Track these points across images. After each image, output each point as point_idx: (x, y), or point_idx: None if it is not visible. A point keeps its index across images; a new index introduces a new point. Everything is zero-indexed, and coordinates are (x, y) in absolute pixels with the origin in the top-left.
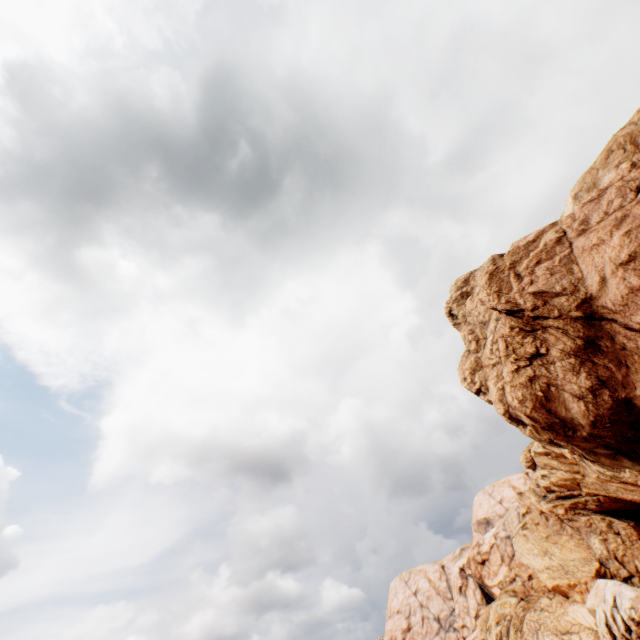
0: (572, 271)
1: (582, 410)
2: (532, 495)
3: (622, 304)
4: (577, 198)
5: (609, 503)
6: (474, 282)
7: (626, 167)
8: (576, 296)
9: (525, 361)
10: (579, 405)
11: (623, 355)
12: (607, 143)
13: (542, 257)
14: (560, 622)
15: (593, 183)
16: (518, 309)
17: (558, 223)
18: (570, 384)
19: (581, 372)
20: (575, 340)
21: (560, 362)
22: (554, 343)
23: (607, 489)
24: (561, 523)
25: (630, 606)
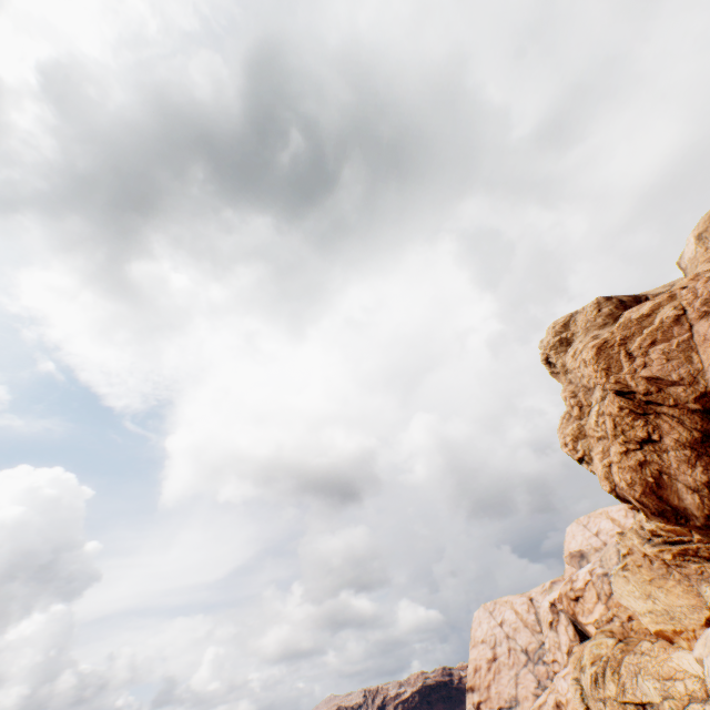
0: (691, 360)
1: (696, 502)
2: (635, 537)
3: None
4: (701, 239)
5: None
6: (575, 327)
7: None
8: (695, 388)
9: (635, 444)
10: (693, 497)
11: None
12: None
13: (657, 337)
14: (663, 667)
15: None
16: (628, 391)
17: (677, 297)
18: (684, 475)
19: (697, 466)
20: (691, 432)
21: (674, 452)
22: (668, 431)
23: None
24: (667, 567)
25: None
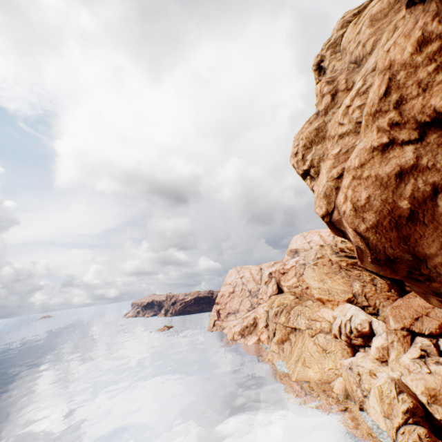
0: None
1: None
2: (329, 249)
3: None
4: None
5: None
6: None
7: None
8: None
9: (412, 131)
10: None
11: None
12: None
13: None
14: (313, 315)
15: None
16: None
17: None
18: None
19: None
20: None
21: None
22: None
23: None
24: (340, 269)
25: (359, 323)
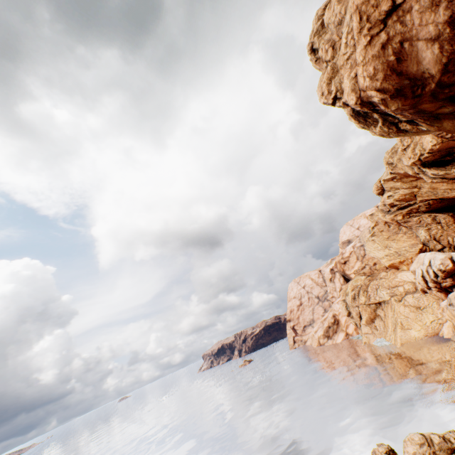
0: None
1: (436, 55)
2: (380, 213)
3: None
4: None
5: (436, 204)
6: None
7: None
8: None
9: (379, 26)
10: (433, 50)
11: None
12: None
13: None
14: (392, 282)
15: None
16: None
17: None
18: (426, 28)
19: (442, 2)
20: None
21: (418, 4)
22: None
23: (436, 194)
24: (399, 227)
25: (440, 263)
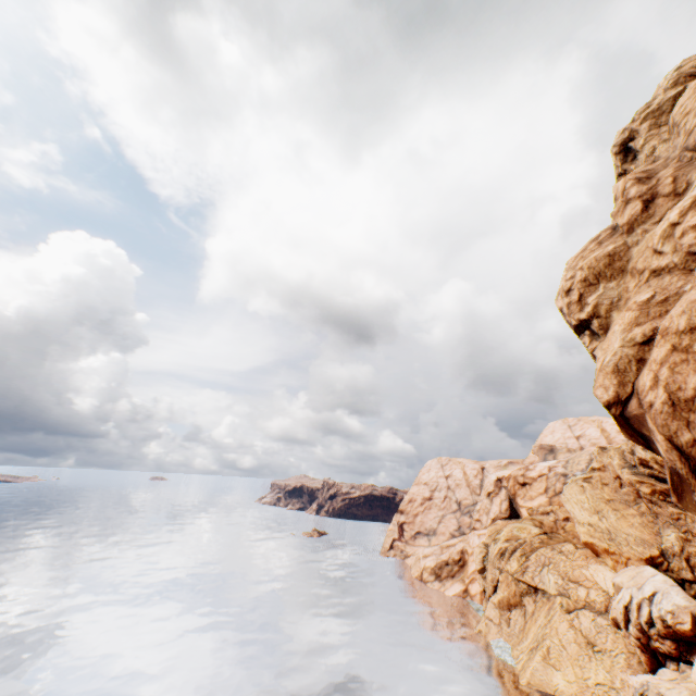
0: None
1: None
2: (617, 457)
3: None
4: None
5: None
6: None
7: None
8: None
9: None
10: None
11: None
12: None
13: None
14: (574, 571)
15: None
16: None
17: None
18: None
19: None
20: None
21: None
22: None
23: None
24: (637, 498)
25: (670, 611)
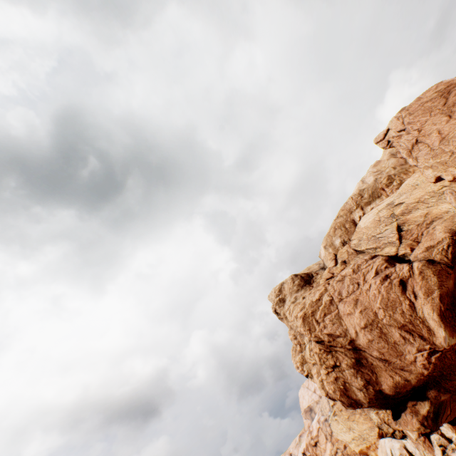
0: (342, 324)
1: (363, 396)
2: None
3: (367, 346)
4: (326, 248)
5: None
6: (285, 291)
7: (351, 271)
8: (347, 338)
9: (331, 368)
10: (361, 393)
11: (373, 367)
12: (333, 224)
13: (326, 311)
14: None
15: (331, 243)
16: (321, 340)
17: (328, 290)
18: (354, 382)
19: (358, 377)
20: (351, 359)
21: (347, 370)
22: (342, 360)
23: None
24: None
25: (399, 453)
